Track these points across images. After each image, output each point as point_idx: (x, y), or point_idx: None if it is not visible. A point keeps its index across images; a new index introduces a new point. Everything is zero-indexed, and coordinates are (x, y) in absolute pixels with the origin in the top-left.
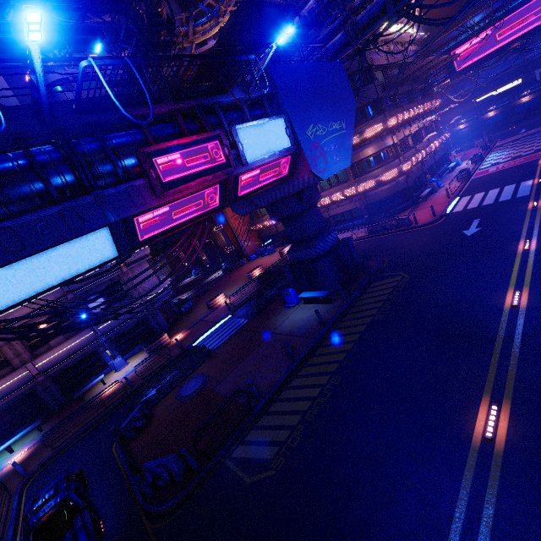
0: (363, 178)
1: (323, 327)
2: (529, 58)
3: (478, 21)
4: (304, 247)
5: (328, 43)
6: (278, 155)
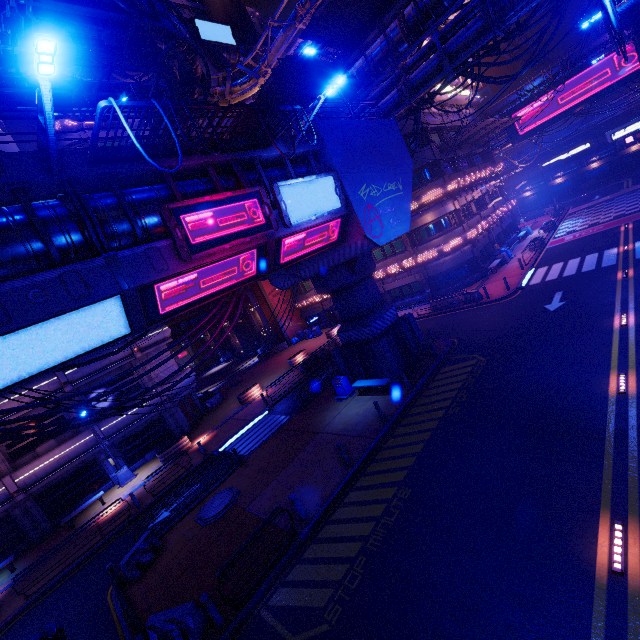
0: (422, 248)
1: (384, 424)
2: (594, 123)
3: (538, 85)
4: (358, 325)
5: (379, 102)
6: (327, 217)
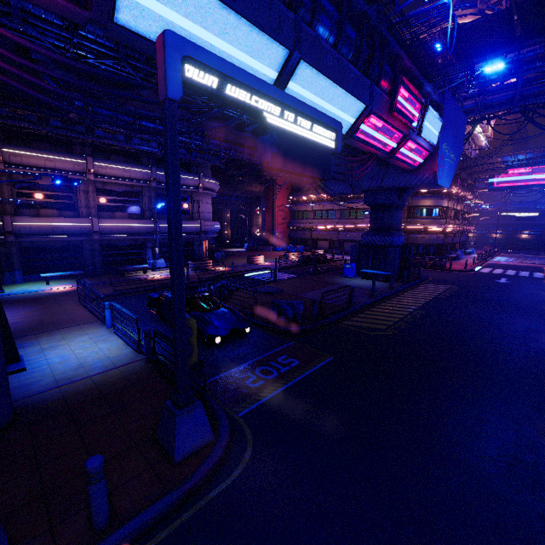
0: (414, 221)
1: (391, 290)
2: (539, 208)
3: (526, 159)
4: (383, 234)
5: None
6: (427, 146)
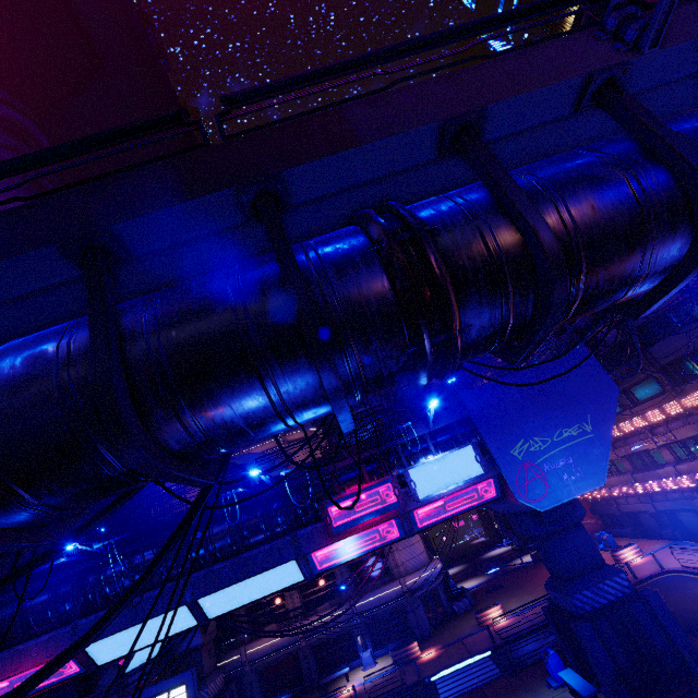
0: None
1: None
2: None
3: None
4: (559, 588)
5: None
6: (467, 484)
